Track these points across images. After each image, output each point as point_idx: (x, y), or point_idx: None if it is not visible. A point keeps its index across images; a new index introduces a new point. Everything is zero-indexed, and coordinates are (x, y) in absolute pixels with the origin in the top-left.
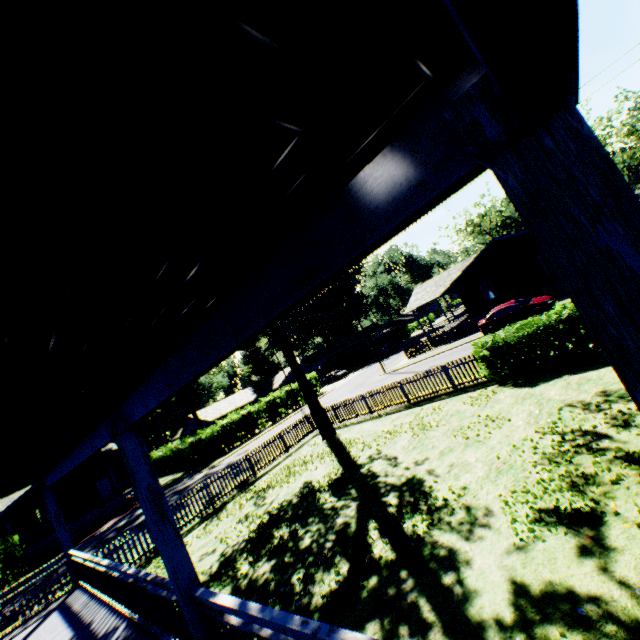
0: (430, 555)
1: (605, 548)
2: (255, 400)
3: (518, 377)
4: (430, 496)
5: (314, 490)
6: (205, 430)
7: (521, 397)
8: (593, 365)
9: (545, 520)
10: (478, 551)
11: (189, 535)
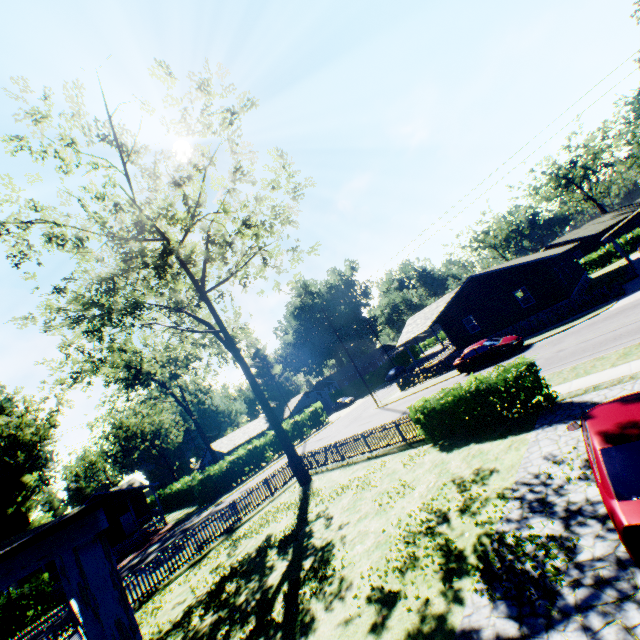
0: (300, 621)
1: (383, 626)
2: (268, 429)
3: (448, 437)
4: (328, 564)
5: (268, 545)
6: (214, 466)
7: (435, 463)
8: (494, 435)
9: (372, 597)
10: (325, 620)
11: (175, 581)
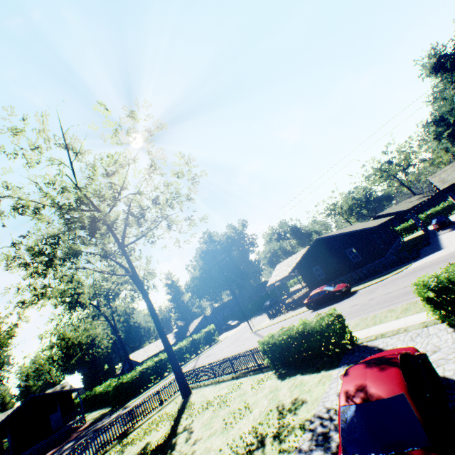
0: None
1: None
2: (174, 343)
3: (286, 366)
4: None
5: (143, 454)
6: (127, 375)
7: (271, 389)
8: (313, 368)
9: None
10: None
11: None
